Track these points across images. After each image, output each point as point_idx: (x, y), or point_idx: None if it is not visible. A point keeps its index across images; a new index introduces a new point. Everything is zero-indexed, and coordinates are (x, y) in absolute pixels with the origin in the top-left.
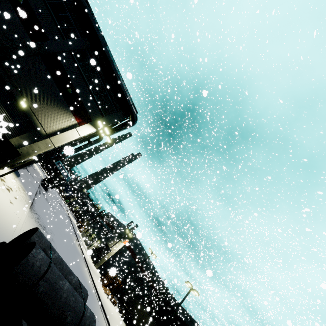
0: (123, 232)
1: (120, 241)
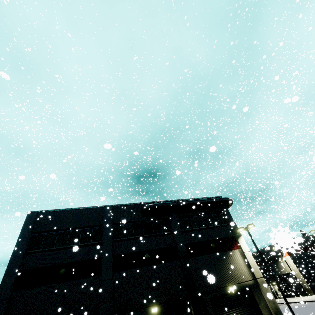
0: (270, 254)
1: (281, 259)
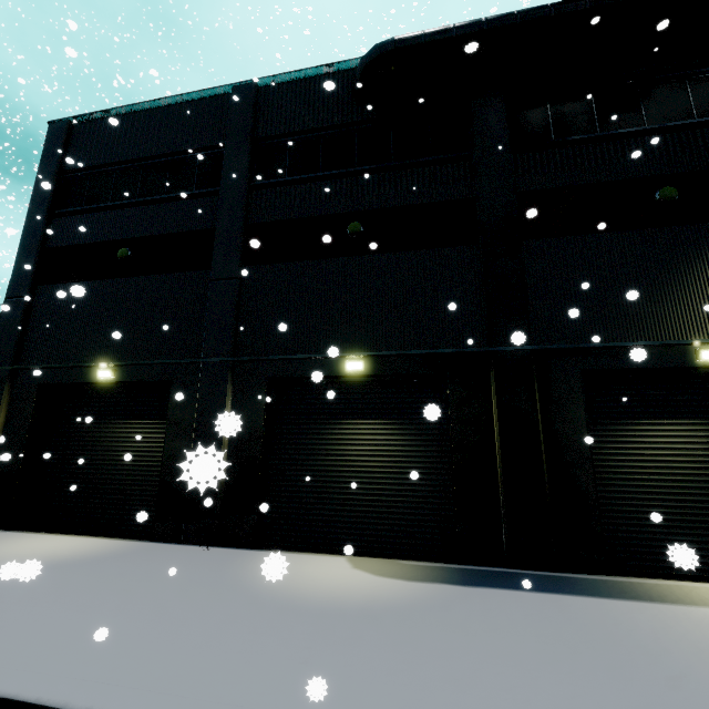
0: None
1: None
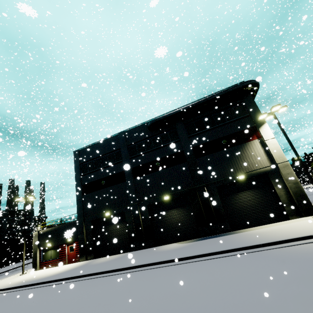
0: None
1: None
